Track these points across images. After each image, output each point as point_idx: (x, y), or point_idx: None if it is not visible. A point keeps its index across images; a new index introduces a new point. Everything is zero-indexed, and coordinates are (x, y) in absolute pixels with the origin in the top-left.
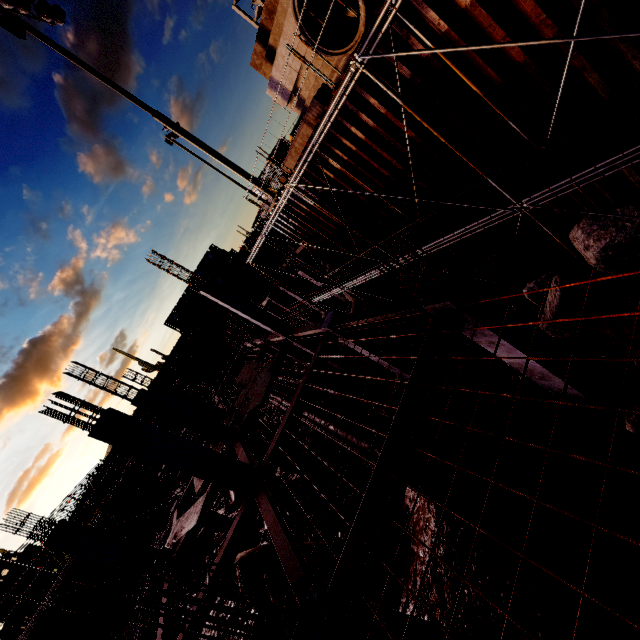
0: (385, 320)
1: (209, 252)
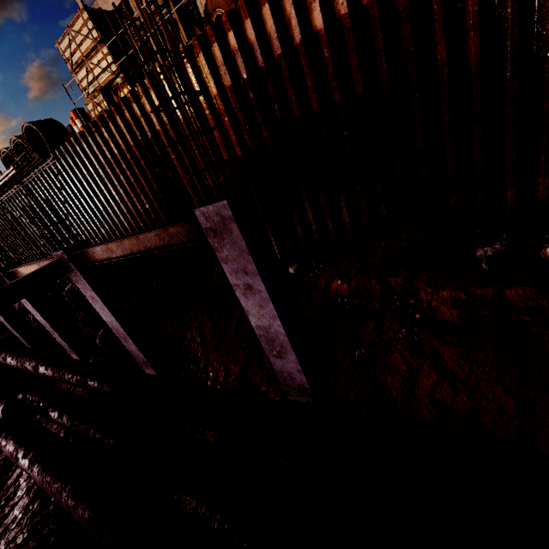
0: None
1: None
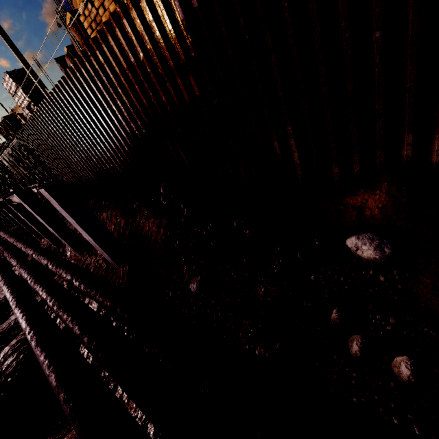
0: None
1: None
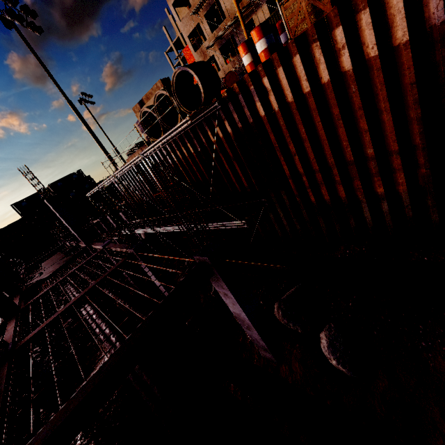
0: (124, 252)
1: (75, 173)
